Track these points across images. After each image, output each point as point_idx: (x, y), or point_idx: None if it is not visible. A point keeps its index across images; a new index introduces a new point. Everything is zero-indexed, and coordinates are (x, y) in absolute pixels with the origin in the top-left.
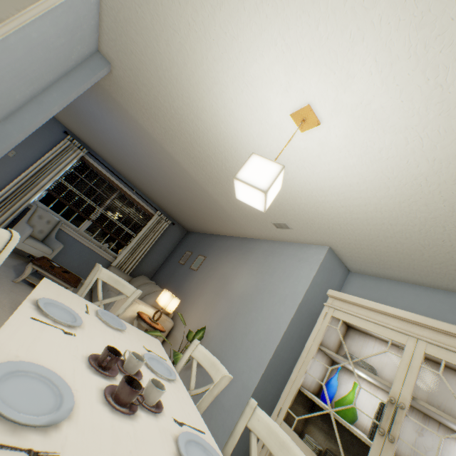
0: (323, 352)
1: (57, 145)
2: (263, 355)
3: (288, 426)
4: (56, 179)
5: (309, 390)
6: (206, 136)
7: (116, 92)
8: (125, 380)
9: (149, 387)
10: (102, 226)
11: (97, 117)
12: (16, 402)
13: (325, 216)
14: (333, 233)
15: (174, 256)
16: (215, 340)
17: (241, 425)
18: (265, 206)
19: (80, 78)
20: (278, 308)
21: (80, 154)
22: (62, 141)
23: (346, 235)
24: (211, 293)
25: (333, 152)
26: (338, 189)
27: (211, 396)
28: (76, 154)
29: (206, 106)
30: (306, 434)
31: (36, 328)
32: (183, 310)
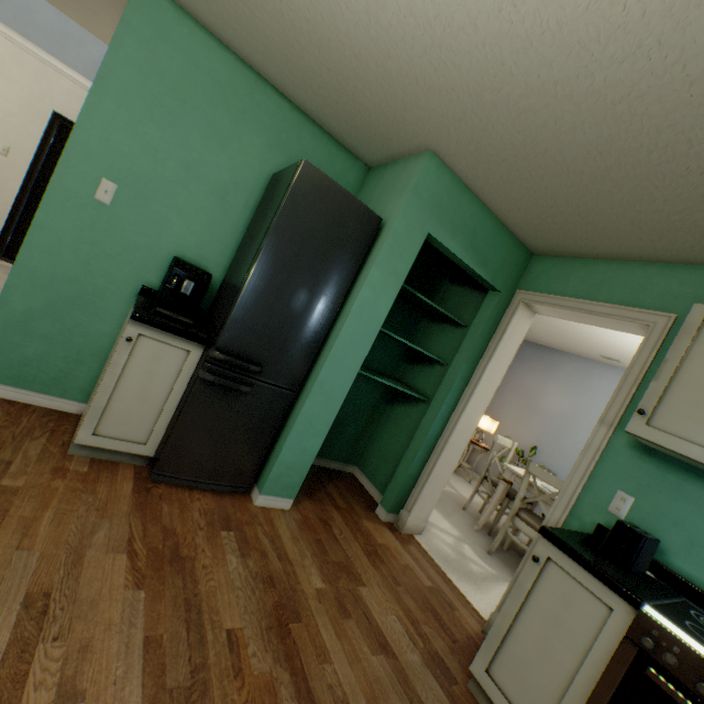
0: None
1: None
2: None
3: None
4: None
5: None
6: None
7: None
8: None
9: None
10: None
11: None
12: None
13: None
14: None
15: None
16: (541, 454)
17: None
18: None
19: None
20: None
21: None
22: None
23: None
24: (514, 406)
25: None
26: None
27: None
28: None
29: None
30: None
31: None
32: None
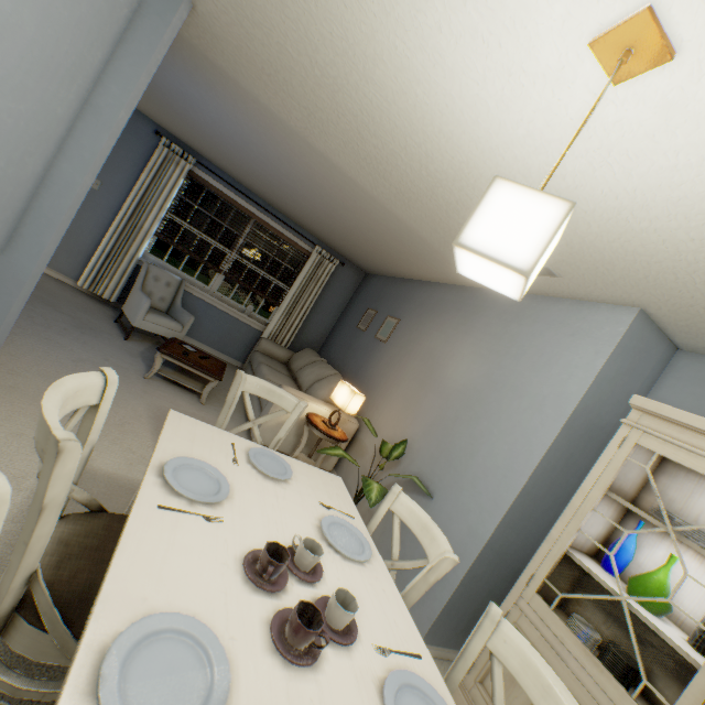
0: (611, 497)
1: (151, 159)
2: (503, 491)
3: (544, 603)
4: (163, 216)
5: (581, 549)
6: (386, 115)
7: (212, 50)
8: (297, 617)
9: (334, 608)
10: (240, 281)
11: (194, 100)
12: (149, 703)
13: (641, 258)
14: (656, 287)
15: (348, 316)
16: (422, 457)
17: (476, 643)
18: (522, 293)
19: (145, 39)
20: (529, 418)
21: (185, 169)
22: (156, 150)
23: (687, 292)
24: (411, 381)
25: (698, 123)
26: (689, 205)
27: (426, 583)
28: (180, 170)
29: (383, 51)
30: (573, 613)
31: (167, 527)
32: (370, 404)
